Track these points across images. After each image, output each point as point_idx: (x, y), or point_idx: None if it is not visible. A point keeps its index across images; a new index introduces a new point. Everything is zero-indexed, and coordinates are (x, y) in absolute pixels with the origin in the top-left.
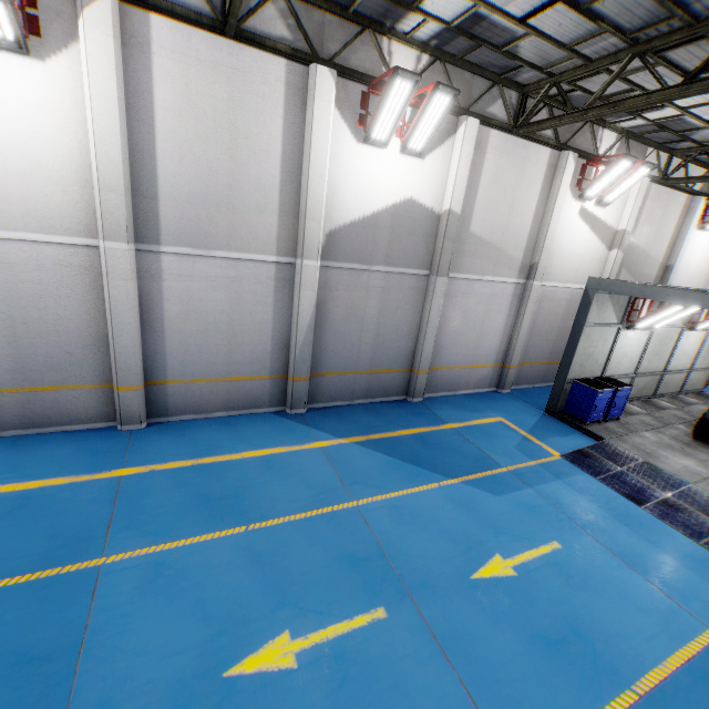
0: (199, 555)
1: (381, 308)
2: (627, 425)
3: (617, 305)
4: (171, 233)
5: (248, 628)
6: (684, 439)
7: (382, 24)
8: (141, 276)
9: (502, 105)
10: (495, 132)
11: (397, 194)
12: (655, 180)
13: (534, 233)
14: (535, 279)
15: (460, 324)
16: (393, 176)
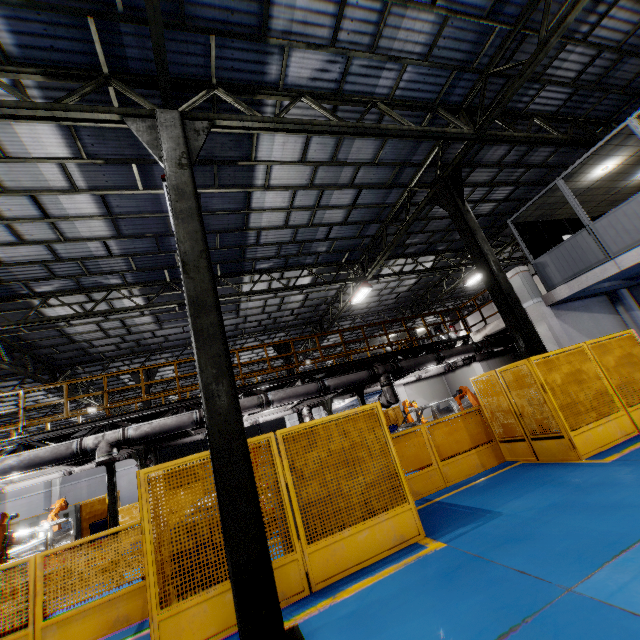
0: None
1: (89, 492)
2: None
3: None
4: (11, 496)
5: None
6: None
7: (72, 422)
8: (2, 511)
9: None
10: None
11: None
12: None
13: None
14: None
15: (129, 485)
16: None
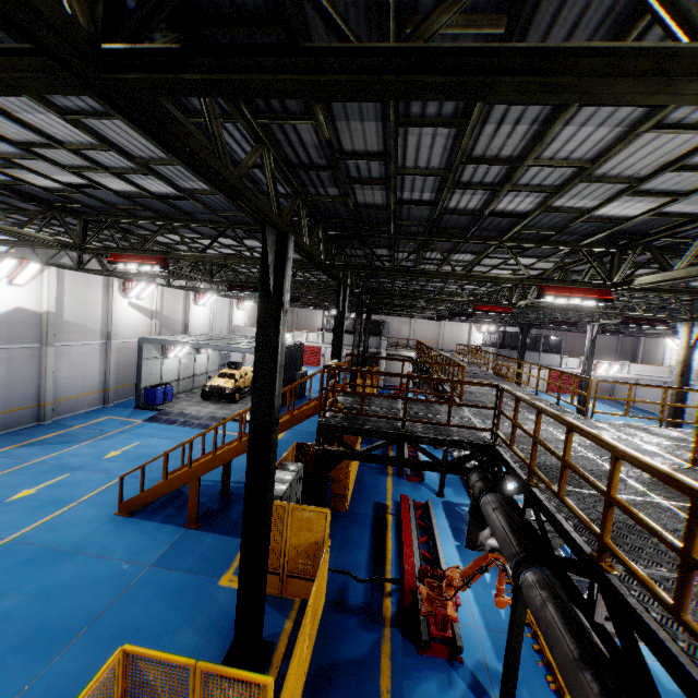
0: None
1: (10, 370)
2: (176, 402)
3: (157, 348)
4: None
5: (8, 495)
6: (200, 401)
7: None
8: None
9: (69, 259)
10: (68, 271)
11: (10, 305)
12: (165, 285)
13: (105, 316)
14: (112, 340)
15: (69, 371)
16: (7, 297)
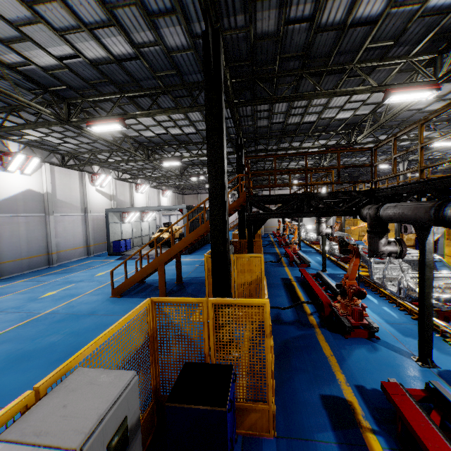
0: (4, 299)
1: (27, 230)
2: (133, 250)
3: (117, 216)
4: None
5: (38, 295)
6: (148, 249)
7: (4, 136)
8: None
9: (56, 159)
10: (56, 167)
11: (23, 188)
12: (117, 179)
13: (82, 197)
14: (88, 213)
15: (64, 232)
16: (20, 182)
